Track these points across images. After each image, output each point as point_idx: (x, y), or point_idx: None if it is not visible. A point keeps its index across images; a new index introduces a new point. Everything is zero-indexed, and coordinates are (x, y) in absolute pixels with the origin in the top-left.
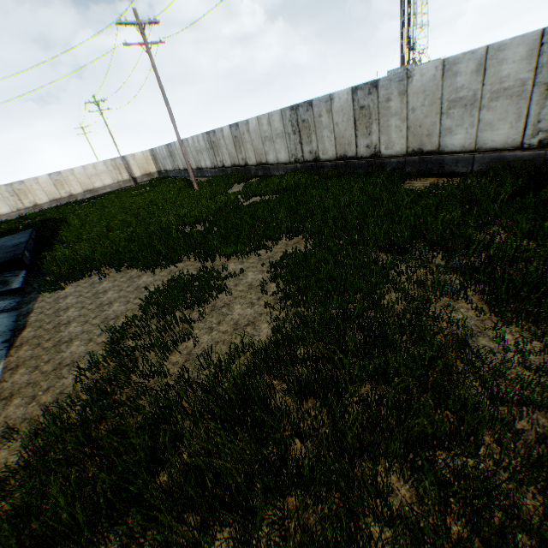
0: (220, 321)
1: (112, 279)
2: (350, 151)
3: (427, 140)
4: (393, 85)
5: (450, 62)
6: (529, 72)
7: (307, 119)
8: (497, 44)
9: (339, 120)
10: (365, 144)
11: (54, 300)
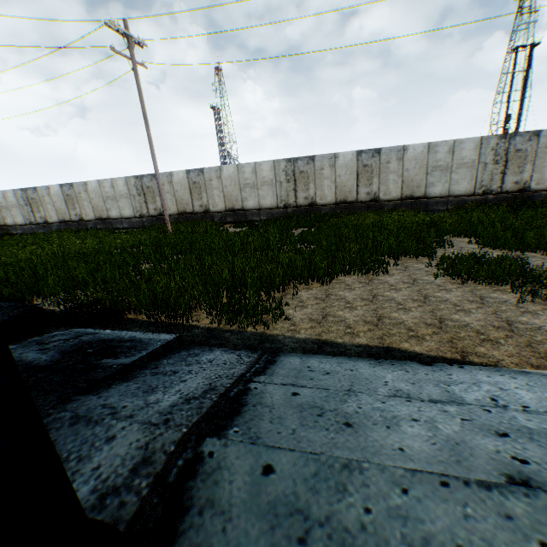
0: None
1: (340, 289)
2: (351, 196)
3: (417, 190)
4: (393, 153)
5: (433, 144)
6: (476, 156)
7: (307, 170)
8: (459, 140)
9: (342, 173)
10: (365, 191)
11: (319, 323)
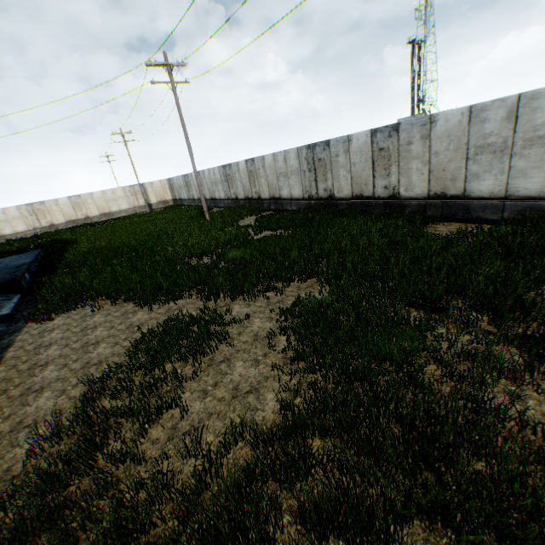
0: (217, 382)
1: (106, 312)
2: (367, 190)
3: (451, 184)
4: (415, 128)
5: (478, 108)
6: None
7: (324, 158)
8: (531, 93)
9: (356, 160)
10: (383, 184)
11: (39, 333)
